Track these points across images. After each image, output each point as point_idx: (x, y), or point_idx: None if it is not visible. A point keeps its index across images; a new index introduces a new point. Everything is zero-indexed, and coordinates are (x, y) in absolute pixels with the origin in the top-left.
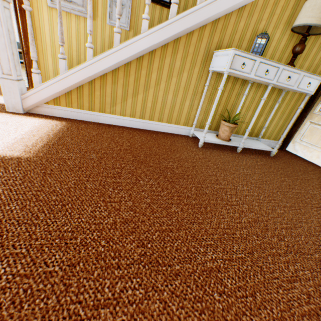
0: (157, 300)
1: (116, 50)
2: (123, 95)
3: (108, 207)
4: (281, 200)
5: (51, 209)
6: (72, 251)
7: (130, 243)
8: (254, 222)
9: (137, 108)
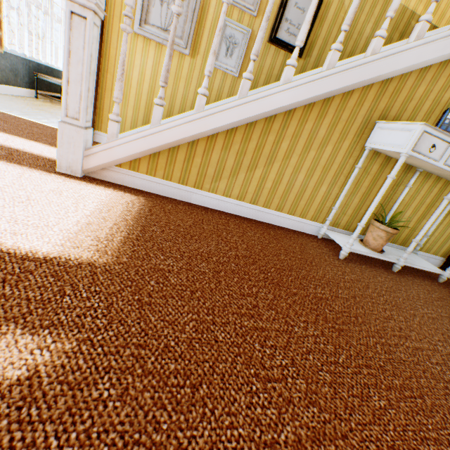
0: None
1: (240, 103)
2: (234, 167)
3: (271, 395)
4: None
5: (176, 398)
6: None
7: None
8: None
9: (249, 188)
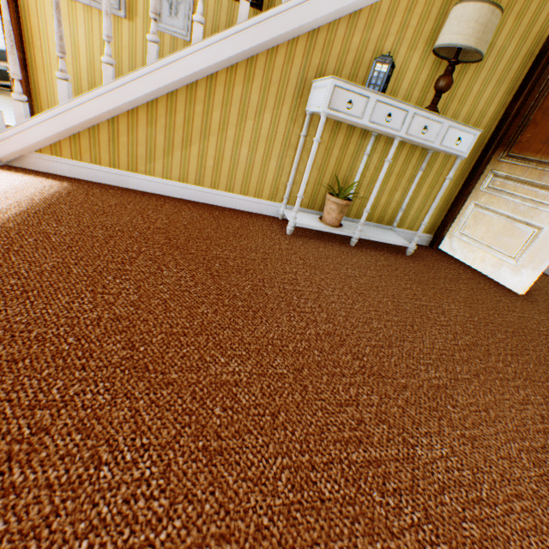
0: (126, 407)
1: (151, 71)
2: (167, 145)
3: (97, 300)
4: (387, 312)
5: (4, 295)
6: (20, 346)
7: (114, 343)
8: (325, 335)
9: (190, 167)
